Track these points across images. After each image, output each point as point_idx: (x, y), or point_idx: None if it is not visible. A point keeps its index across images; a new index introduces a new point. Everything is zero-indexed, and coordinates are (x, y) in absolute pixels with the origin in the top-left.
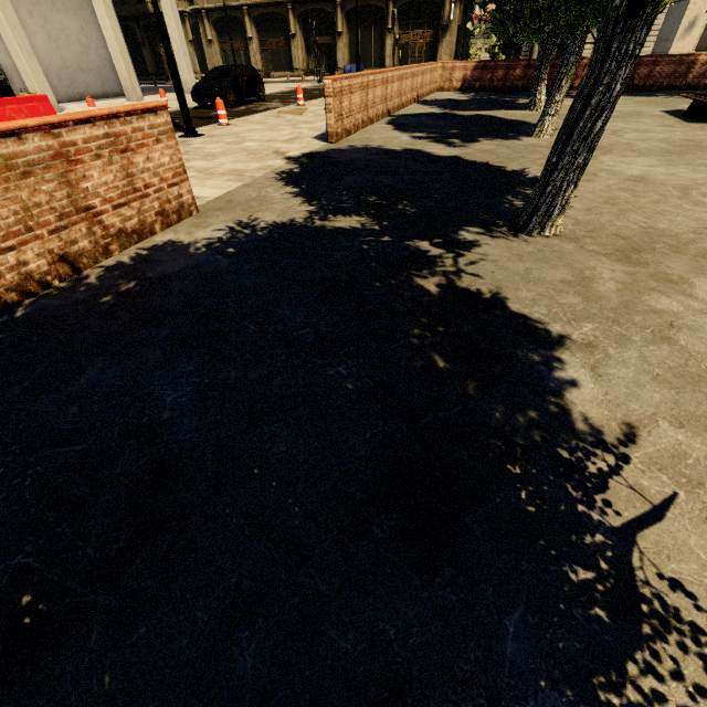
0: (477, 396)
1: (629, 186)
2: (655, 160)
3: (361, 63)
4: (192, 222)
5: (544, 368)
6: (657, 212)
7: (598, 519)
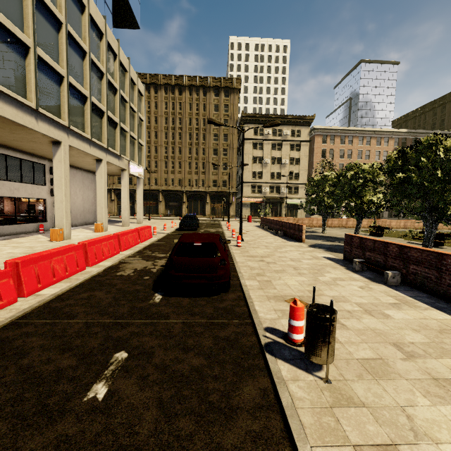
0: None
1: None
2: None
3: (195, 213)
4: None
5: None
6: None
7: None
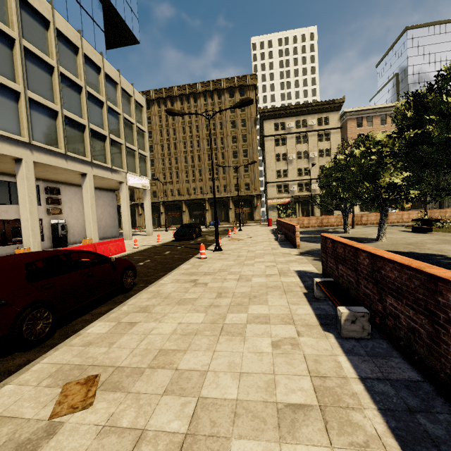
0: None
1: None
2: (449, 245)
3: (218, 220)
4: None
5: None
6: None
7: None
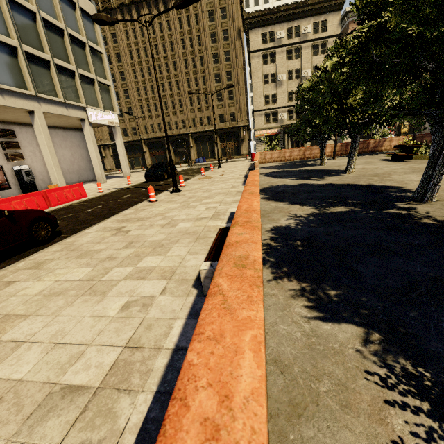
0: None
1: None
2: (416, 175)
3: (204, 157)
4: (267, 219)
5: None
6: None
7: None
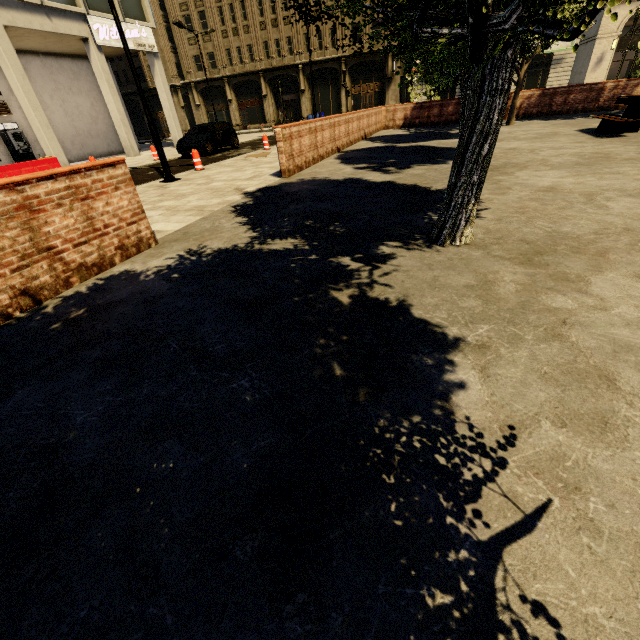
0: (366, 402)
1: (539, 196)
2: (565, 172)
3: (322, 112)
4: (149, 253)
5: (435, 371)
6: (562, 217)
7: (465, 533)
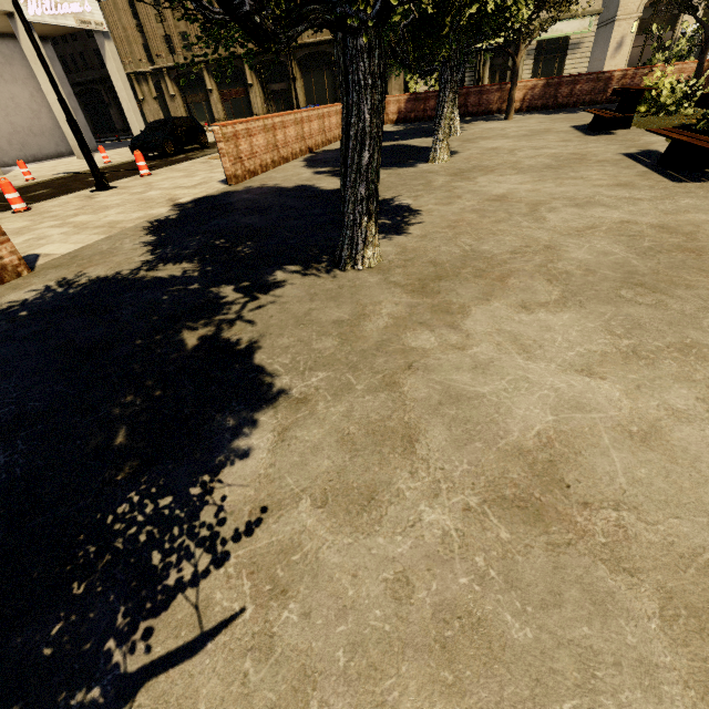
0: (124, 481)
1: (484, 206)
2: (529, 177)
3: (317, 104)
4: (15, 284)
5: (228, 435)
6: (491, 233)
7: (116, 662)
